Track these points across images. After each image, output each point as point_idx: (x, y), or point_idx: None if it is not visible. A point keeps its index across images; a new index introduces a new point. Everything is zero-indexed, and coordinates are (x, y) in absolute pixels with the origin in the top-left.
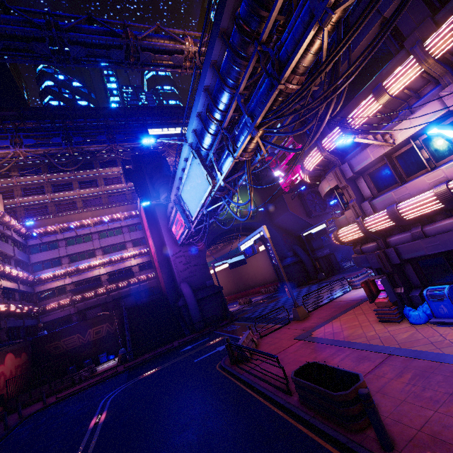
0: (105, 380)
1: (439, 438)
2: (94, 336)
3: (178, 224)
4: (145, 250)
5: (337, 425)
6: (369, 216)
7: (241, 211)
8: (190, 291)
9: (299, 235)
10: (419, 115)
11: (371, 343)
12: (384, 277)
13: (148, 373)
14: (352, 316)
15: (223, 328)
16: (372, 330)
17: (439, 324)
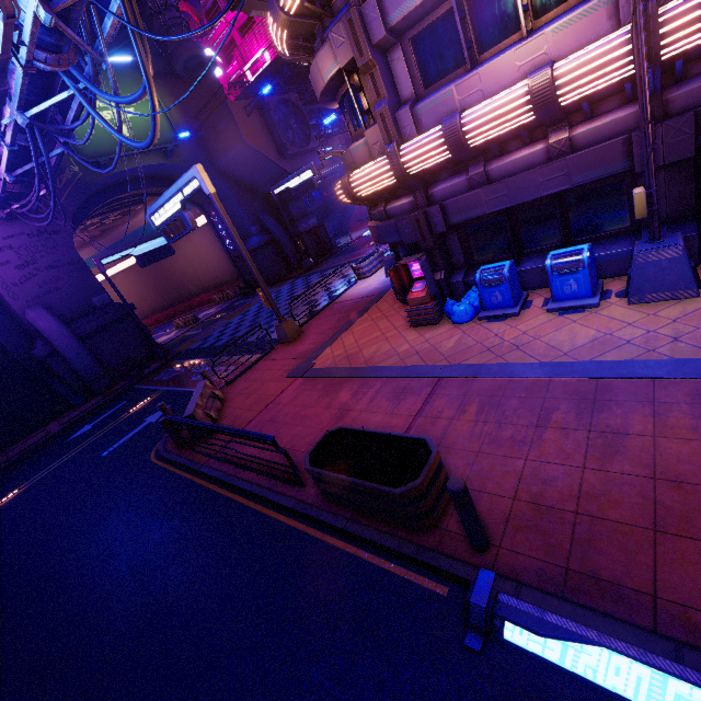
0: None
1: (544, 505)
2: None
3: None
4: None
5: (393, 525)
6: (409, 142)
7: (137, 135)
8: (58, 325)
9: (268, 193)
10: None
11: (408, 364)
12: (424, 257)
13: None
14: (370, 323)
15: (152, 377)
16: (404, 343)
17: (489, 319)
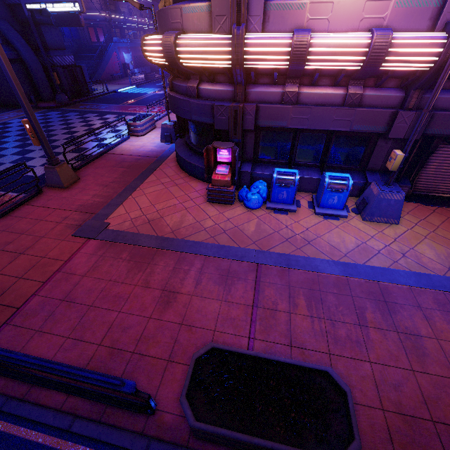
0: None
1: (407, 414)
2: None
3: None
4: None
5: None
6: (255, 33)
7: None
8: None
9: (14, 3)
10: None
11: (220, 243)
12: (237, 147)
13: None
14: (161, 186)
15: None
16: (207, 218)
17: (275, 210)
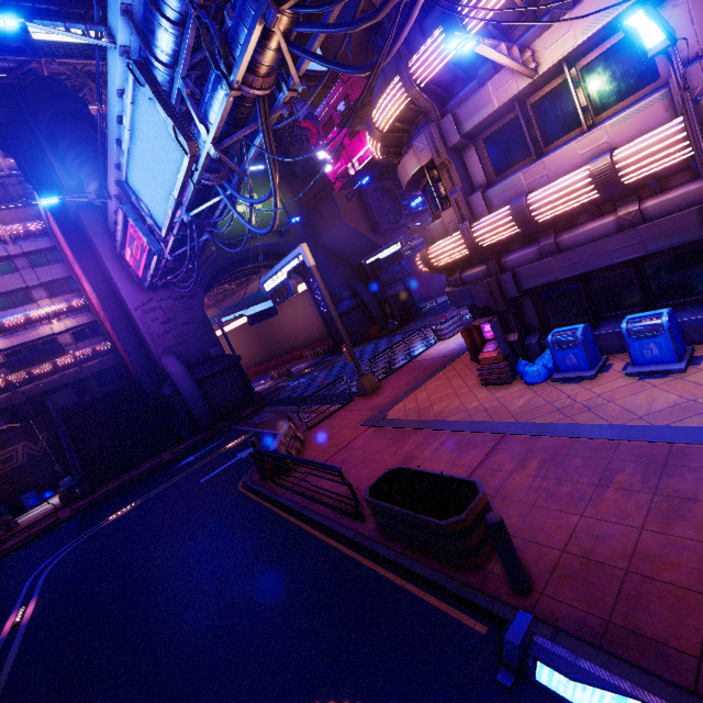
0: (35, 539)
1: (593, 559)
2: (0, 468)
3: (136, 247)
4: (79, 303)
5: (441, 563)
6: (480, 220)
7: (260, 222)
8: (182, 369)
9: (361, 263)
10: (588, 8)
11: (475, 420)
12: (496, 319)
13: (118, 514)
14: (443, 380)
15: (247, 419)
16: (474, 400)
17: (563, 381)
